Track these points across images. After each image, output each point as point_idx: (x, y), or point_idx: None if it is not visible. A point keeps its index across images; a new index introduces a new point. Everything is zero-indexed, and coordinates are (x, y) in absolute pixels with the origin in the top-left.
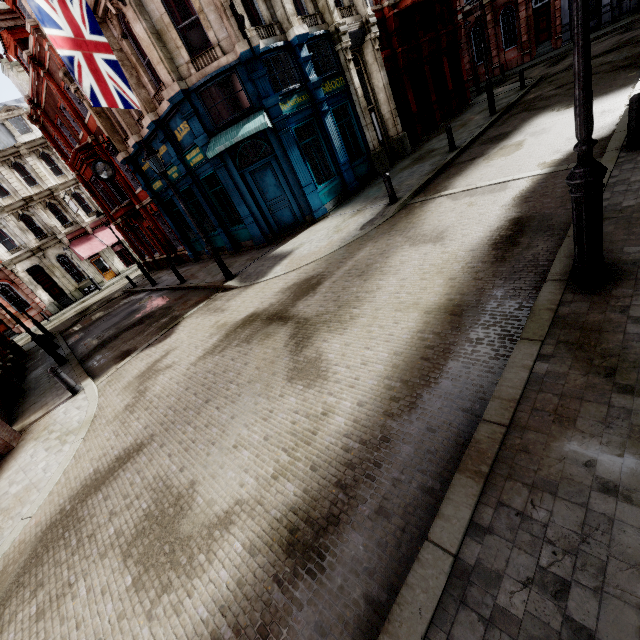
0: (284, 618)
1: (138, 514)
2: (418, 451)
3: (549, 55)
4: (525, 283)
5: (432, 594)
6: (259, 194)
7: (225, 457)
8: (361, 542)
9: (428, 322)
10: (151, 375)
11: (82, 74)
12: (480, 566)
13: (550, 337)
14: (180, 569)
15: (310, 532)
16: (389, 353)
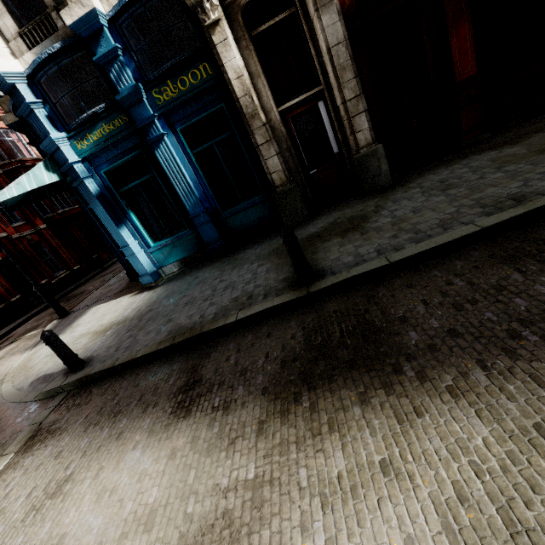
0: None
1: None
2: None
3: None
4: None
5: None
6: None
7: None
8: None
9: None
10: None
11: None
12: None
13: None
14: None
15: None
16: None
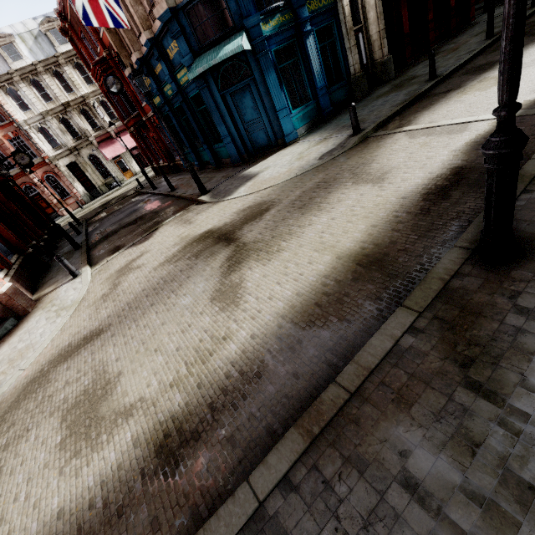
0: (136, 505)
1: (80, 388)
2: (278, 393)
3: None
4: (436, 243)
5: (230, 530)
6: (238, 115)
7: (146, 358)
8: (207, 462)
9: (335, 268)
10: (126, 272)
11: None
12: (275, 519)
13: (429, 310)
14: (89, 442)
15: (177, 441)
16: (293, 292)
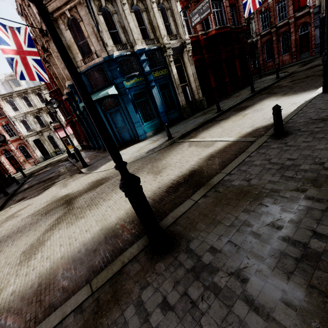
0: None
1: None
2: None
3: (305, 59)
4: None
5: None
6: (113, 124)
7: None
8: None
9: (93, 238)
10: (9, 219)
11: (17, 66)
12: None
13: (99, 290)
14: None
15: None
16: (60, 255)
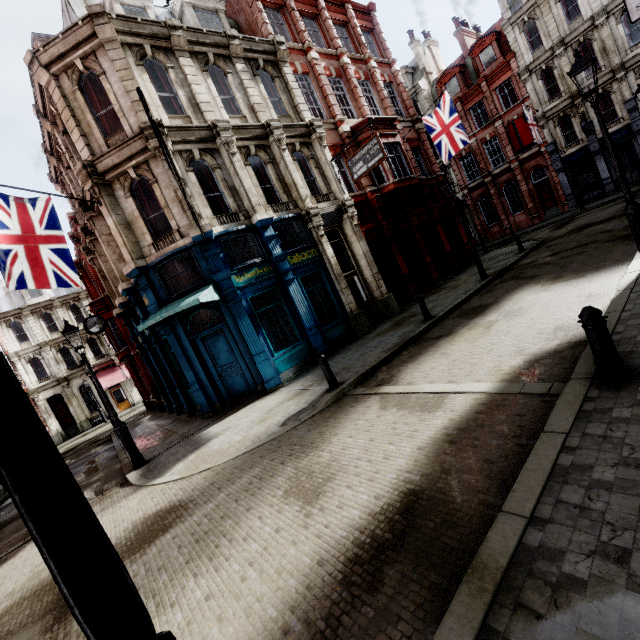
0: None
1: None
2: None
3: (557, 218)
4: None
5: None
6: (210, 359)
7: None
8: None
9: None
10: None
11: (16, 262)
12: None
13: None
14: None
15: None
16: None
